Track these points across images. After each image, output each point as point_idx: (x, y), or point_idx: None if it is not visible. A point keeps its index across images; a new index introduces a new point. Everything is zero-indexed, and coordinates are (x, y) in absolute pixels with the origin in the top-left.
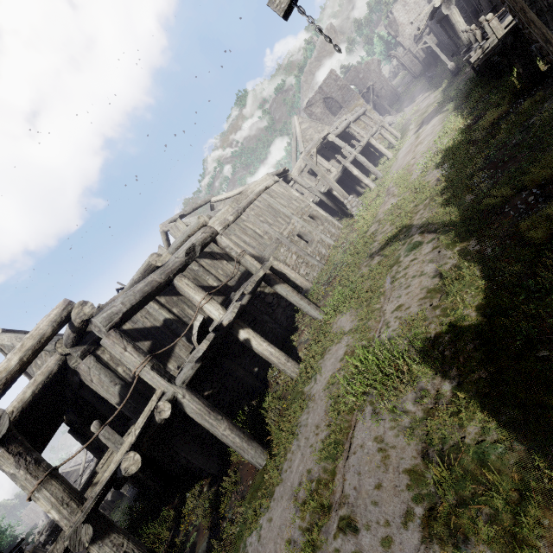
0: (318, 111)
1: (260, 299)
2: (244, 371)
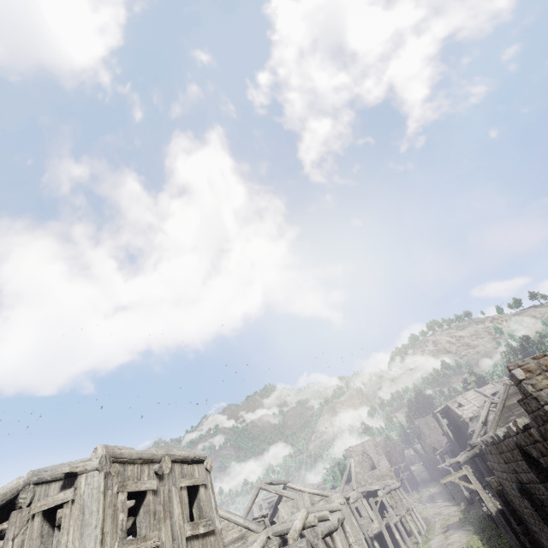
0: (356, 458)
1: None
2: None
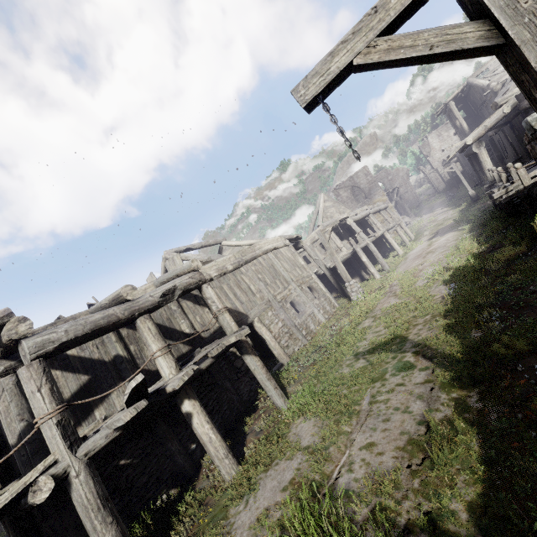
0: (345, 194)
1: (229, 360)
2: (179, 445)
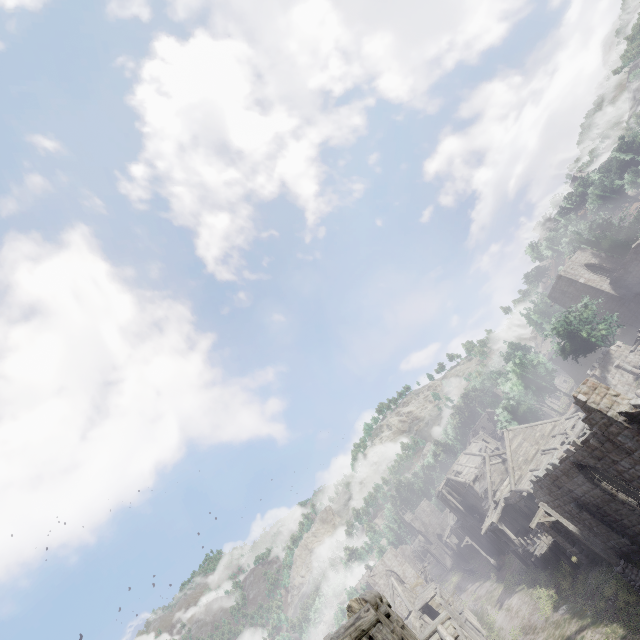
0: (381, 581)
1: None
2: None
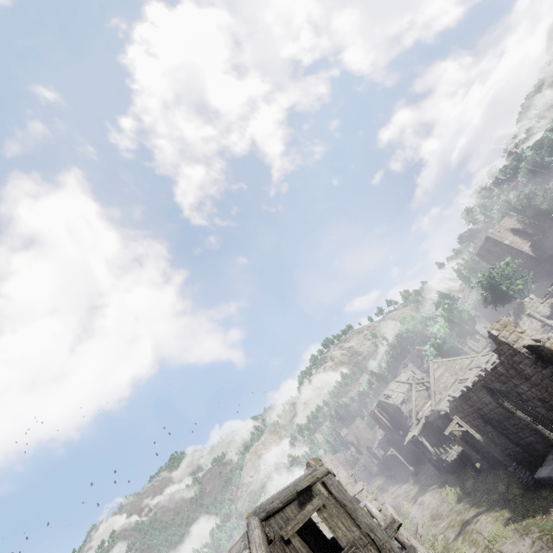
0: None
1: None
2: None
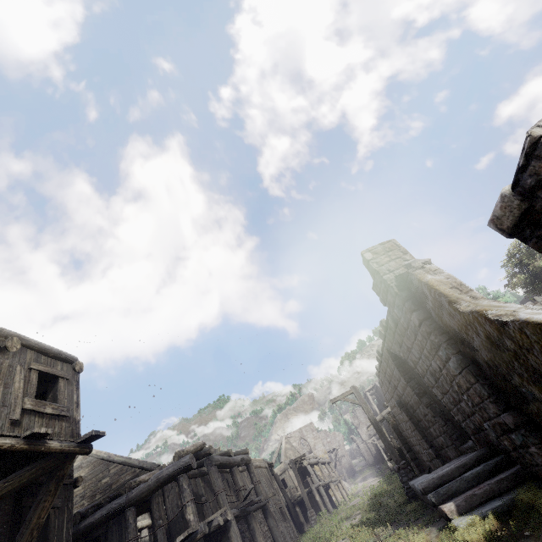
0: (294, 444)
1: (242, 535)
2: None
